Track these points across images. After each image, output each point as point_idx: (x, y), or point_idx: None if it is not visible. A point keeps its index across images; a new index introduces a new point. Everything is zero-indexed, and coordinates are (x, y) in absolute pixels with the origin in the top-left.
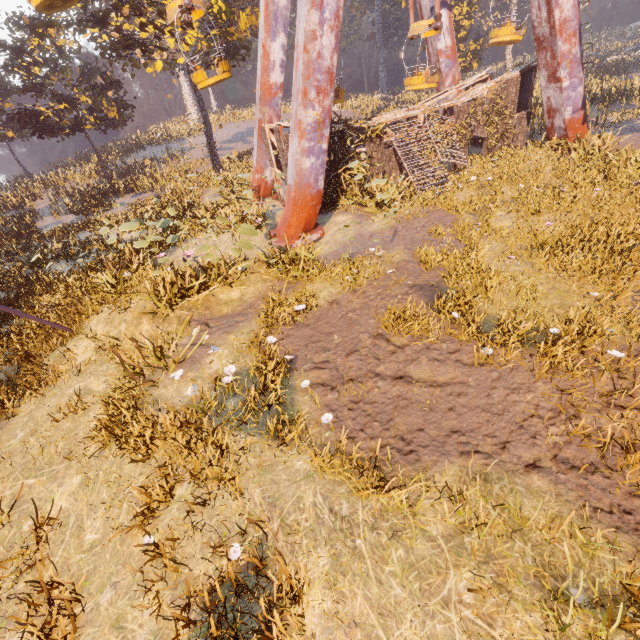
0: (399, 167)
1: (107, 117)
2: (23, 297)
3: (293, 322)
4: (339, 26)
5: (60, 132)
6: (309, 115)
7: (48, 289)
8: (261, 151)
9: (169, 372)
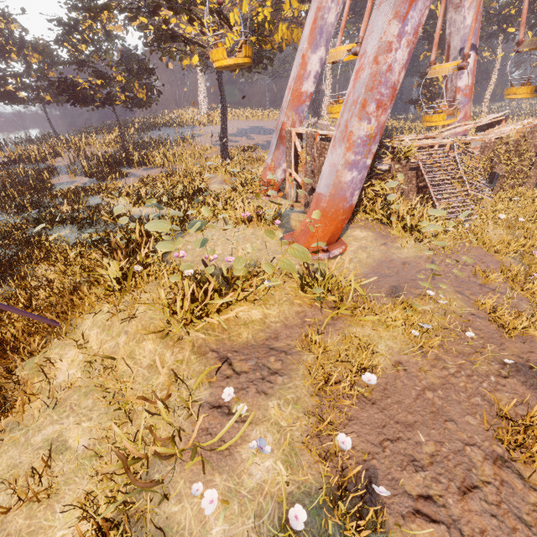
0: (417, 190)
1: (135, 97)
2: (18, 262)
3: (351, 391)
4: (415, 42)
5: (92, 103)
6: (362, 128)
7: (46, 258)
8: (278, 151)
9: (186, 465)
